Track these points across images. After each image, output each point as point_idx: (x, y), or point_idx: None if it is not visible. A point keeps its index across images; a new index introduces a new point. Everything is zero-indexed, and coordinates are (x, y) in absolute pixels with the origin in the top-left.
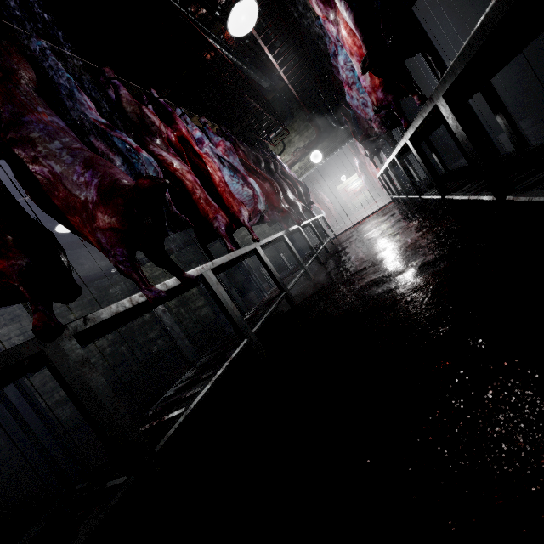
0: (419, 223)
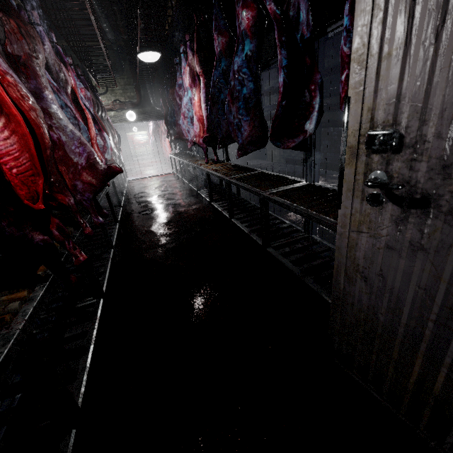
0: (195, 205)
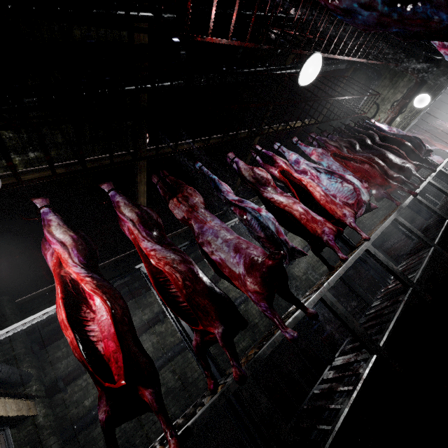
0: None
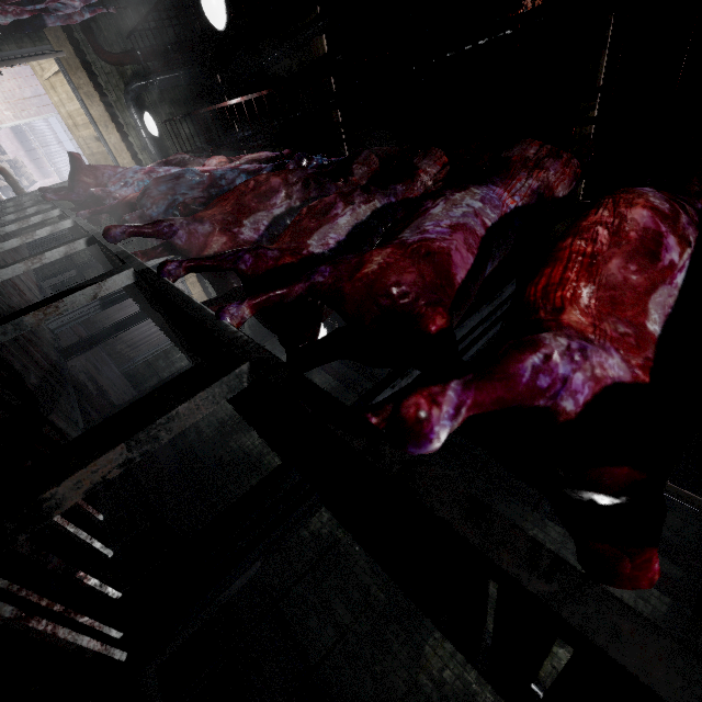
0: None
